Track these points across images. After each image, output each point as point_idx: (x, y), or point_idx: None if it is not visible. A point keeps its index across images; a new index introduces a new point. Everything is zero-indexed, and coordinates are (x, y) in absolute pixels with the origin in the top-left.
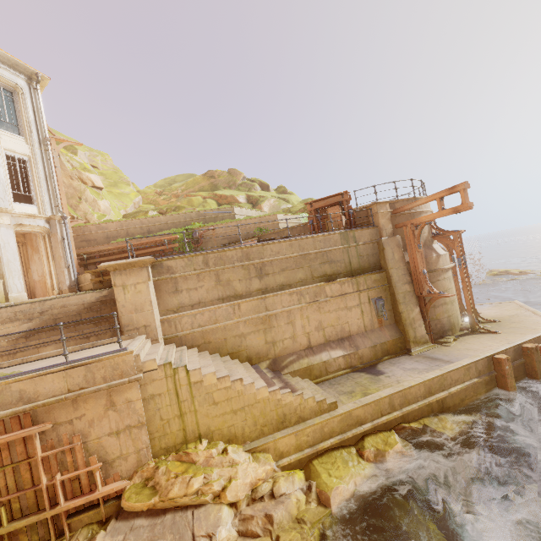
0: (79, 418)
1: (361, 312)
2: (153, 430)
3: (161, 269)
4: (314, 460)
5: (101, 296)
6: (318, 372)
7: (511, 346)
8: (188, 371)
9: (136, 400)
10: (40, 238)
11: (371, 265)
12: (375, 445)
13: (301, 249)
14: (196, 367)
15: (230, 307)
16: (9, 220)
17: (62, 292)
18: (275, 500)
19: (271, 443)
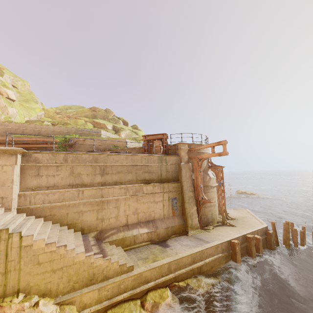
0: None
1: (163, 205)
2: None
3: (30, 158)
4: (108, 310)
5: None
6: (129, 242)
7: (241, 235)
8: (22, 236)
9: None
10: None
11: (173, 178)
12: (154, 298)
13: (132, 161)
14: (30, 233)
15: (76, 191)
16: None
17: None
18: None
19: (78, 297)
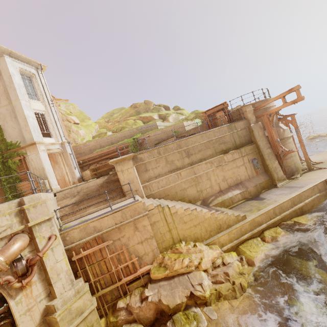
0: (123, 237)
1: (245, 168)
2: (157, 239)
3: (137, 159)
4: (239, 246)
5: (105, 179)
6: (228, 203)
7: None
8: (169, 208)
9: (147, 225)
10: (58, 155)
11: (246, 141)
12: (270, 234)
13: (207, 138)
14: (172, 205)
15: (175, 175)
16: (44, 147)
17: (75, 183)
18: (226, 266)
19: (216, 239)
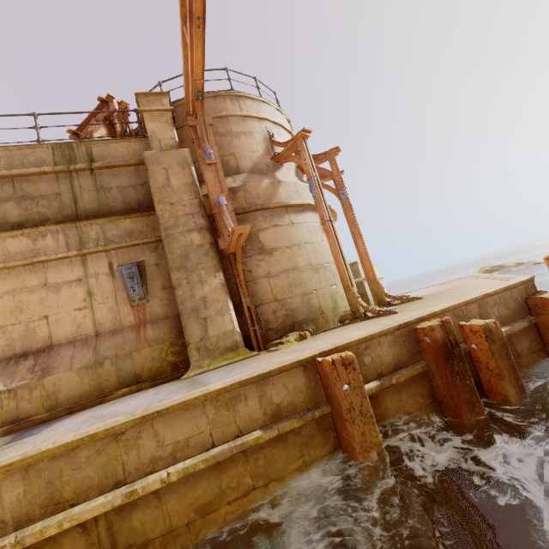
0: None
1: (87, 294)
2: None
3: None
4: None
5: None
6: None
7: (383, 329)
8: None
9: None
10: None
11: (130, 205)
12: None
13: None
14: None
15: None
16: None
17: None
18: None
19: None
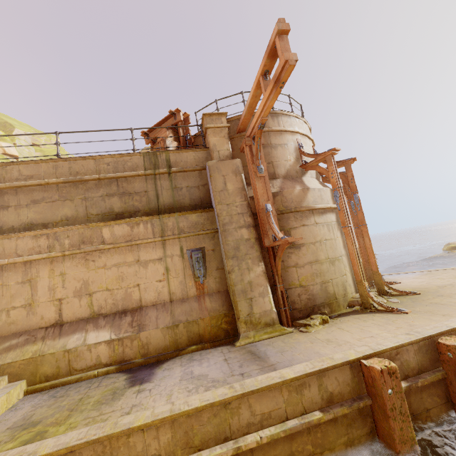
0: None
1: (165, 270)
2: None
3: None
4: None
5: None
6: (52, 369)
7: (411, 339)
8: None
9: None
10: None
11: (194, 202)
12: None
13: (73, 174)
14: None
15: None
16: None
17: None
18: None
19: None
